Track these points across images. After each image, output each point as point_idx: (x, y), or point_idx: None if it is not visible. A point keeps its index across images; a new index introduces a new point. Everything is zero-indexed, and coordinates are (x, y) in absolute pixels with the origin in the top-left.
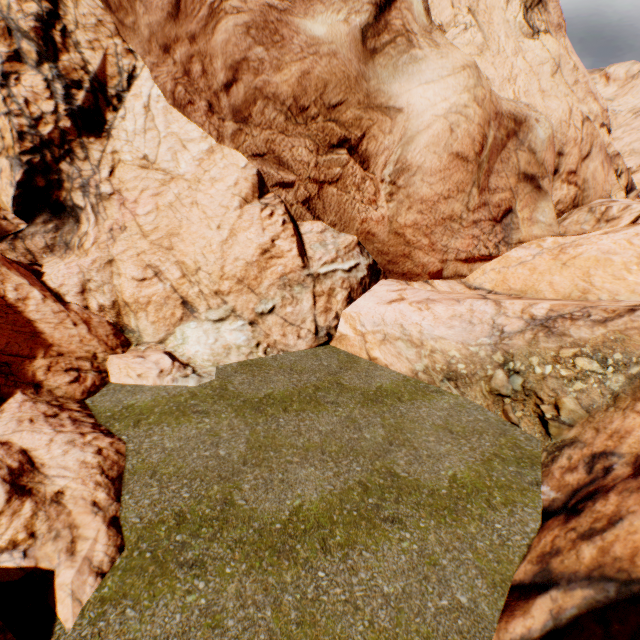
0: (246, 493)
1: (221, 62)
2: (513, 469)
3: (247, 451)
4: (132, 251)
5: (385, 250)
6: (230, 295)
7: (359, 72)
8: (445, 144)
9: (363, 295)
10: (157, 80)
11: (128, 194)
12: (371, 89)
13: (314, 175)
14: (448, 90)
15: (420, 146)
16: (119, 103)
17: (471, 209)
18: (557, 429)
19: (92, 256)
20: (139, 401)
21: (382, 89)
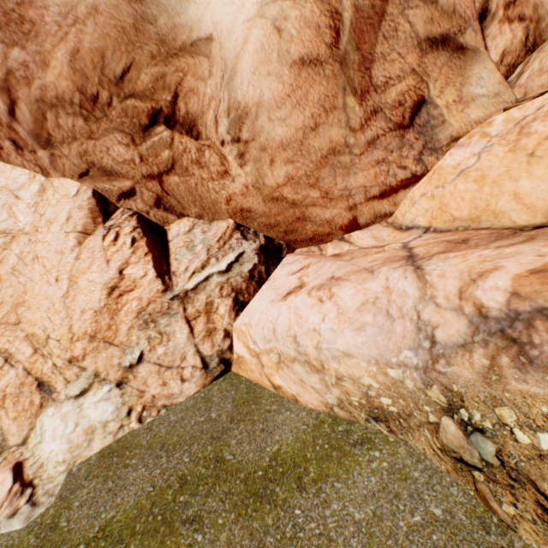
0: None
1: None
2: None
3: None
4: None
5: (273, 222)
6: (86, 358)
7: (136, 16)
8: (278, 54)
9: (260, 290)
10: None
11: None
12: (163, 30)
13: (146, 171)
14: None
15: (246, 74)
16: None
17: (357, 127)
18: None
19: None
20: None
21: (179, 23)
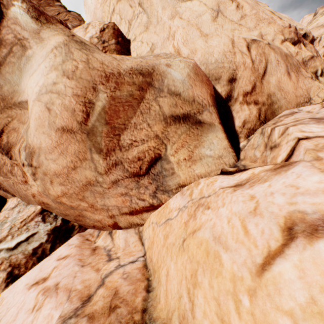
0: None
1: None
2: None
3: None
4: None
5: (64, 213)
6: None
7: None
8: (49, 122)
9: (38, 263)
10: None
11: None
12: (6, 93)
13: None
14: (39, 74)
15: (33, 130)
16: None
17: (103, 172)
18: None
19: None
20: None
21: (18, 89)
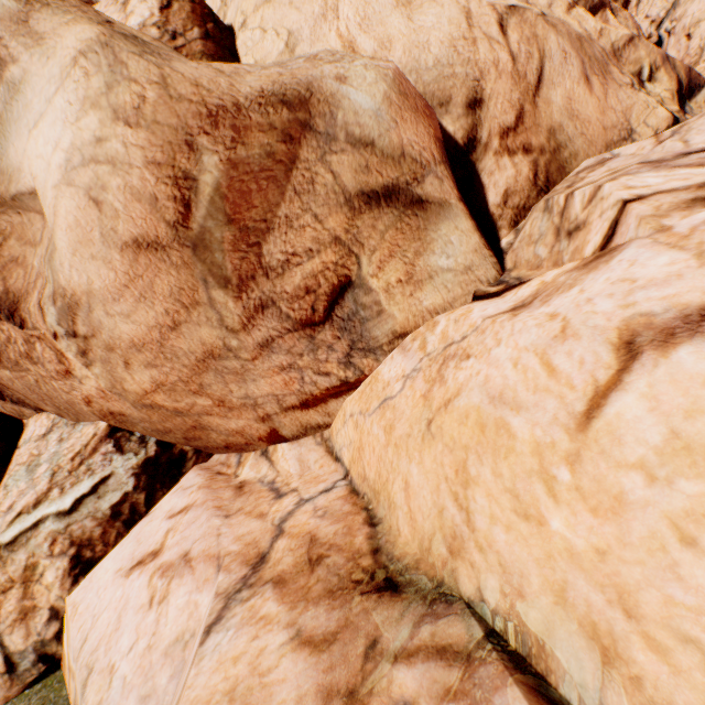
0: None
1: None
2: None
3: None
4: None
5: (162, 427)
6: None
7: None
8: (102, 233)
9: (129, 533)
10: None
11: None
12: None
13: None
14: (57, 122)
15: (65, 254)
16: None
17: (238, 327)
18: None
19: None
20: None
21: (1, 166)
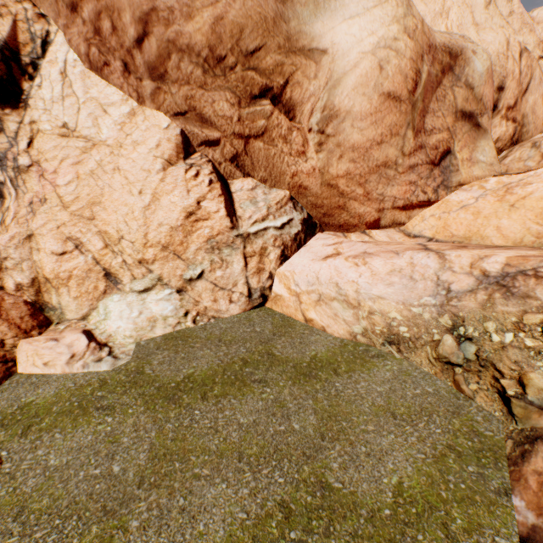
0: (132, 536)
1: (129, 15)
2: (473, 469)
3: (147, 463)
4: (52, 224)
5: (319, 203)
6: (155, 263)
7: (277, 12)
8: (375, 84)
9: (298, 251)
10: (71, 43)
11: (47, 165)
12: (292, 31)
13: (238, 130)
14: (375, 22)
15: (348, 88)
16: (35, 71)
17: (407, 153)
18: (523, 410)
19: (11, 232)
20: (39, 397)
21: (304, 30)
